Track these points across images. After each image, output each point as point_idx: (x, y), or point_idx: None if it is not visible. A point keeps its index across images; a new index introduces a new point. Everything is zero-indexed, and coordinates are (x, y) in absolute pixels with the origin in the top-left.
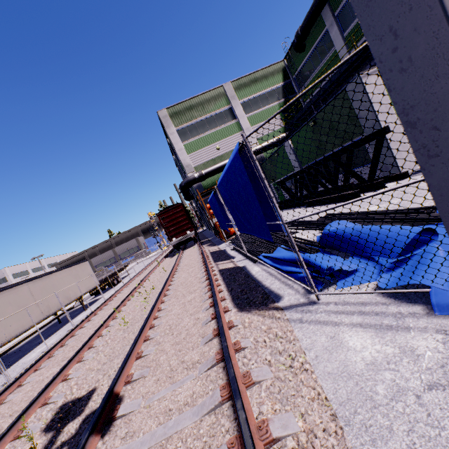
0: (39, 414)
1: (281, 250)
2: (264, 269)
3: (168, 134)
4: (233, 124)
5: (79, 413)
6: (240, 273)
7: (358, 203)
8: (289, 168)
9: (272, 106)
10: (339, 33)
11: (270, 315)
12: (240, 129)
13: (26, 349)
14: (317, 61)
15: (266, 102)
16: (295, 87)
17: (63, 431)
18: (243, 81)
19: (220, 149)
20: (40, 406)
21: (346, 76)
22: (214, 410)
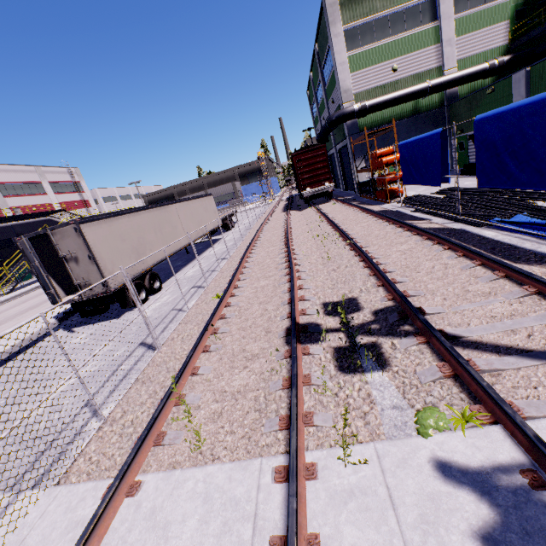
0: (304, 305)
1: (527, 217)
2: (504, 234)
3: (331, 35)
4: (429, 30)
5: (357, 310)
6: (466, 234)
7: None
8: None
9: (502, 3)
10: None
11: None
12: (438, 40)
13: (169, 268)
14: None
15: None
16: None
17: (349, 317)
18: None
19: (397, 71)
20: (299, 300)
21: None
22: None
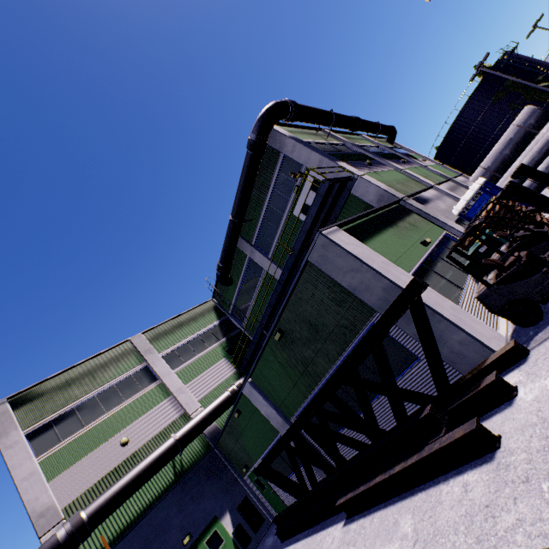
0: None
1: None
2: None
3: (2, 448)
4: (152, 389)
5: None
6: None
7: (545, 463)
8: (267, 432)
9: (212, 349)
10: (264, 256)
11: None
12: (167, 393)
13: None
14: (251, 288)
15: (202, 346)
16: (235, 322)
17: None
18: (162, 329)
19: (130, 442)
20: None
21: None
22: None
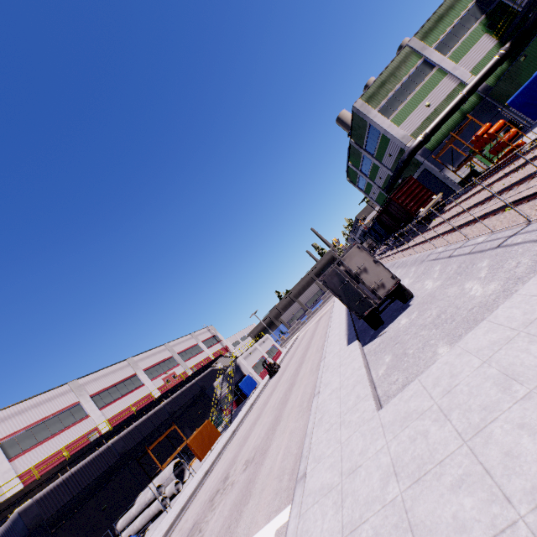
0: None
1: None
2: None
3: (371, 119)
4: (434, 74)
5: None
6: None
7: None
8: None
9: (472, 31)
10: None
11: None
12: (445, 74)
13: None
14: None
15: (463, 30)
16: None
17: None
18: (426, 28)
19: (430, 105)
20: None
21: None
22: None
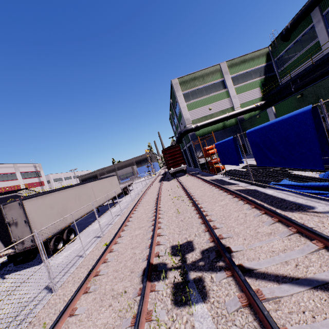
0: (159, 248)
1: (288, 181)
2: (278, 191)
3: (177, 96)
4: (223, 92)
5: (191, 250)
6: (257, 192)
7: None
8: None
9: (254, 81)
10: (325, 28)
11: (314, 215)
12: (228, 96)
13: (84, 223)
14: (299, 48)
15: (251, 77)
16: (275, 67)
17: (187, 256)
18: (234, 61)
19: (211, 109)
20: (156, 245)
21: (326, 61)
22: (314, 252)
